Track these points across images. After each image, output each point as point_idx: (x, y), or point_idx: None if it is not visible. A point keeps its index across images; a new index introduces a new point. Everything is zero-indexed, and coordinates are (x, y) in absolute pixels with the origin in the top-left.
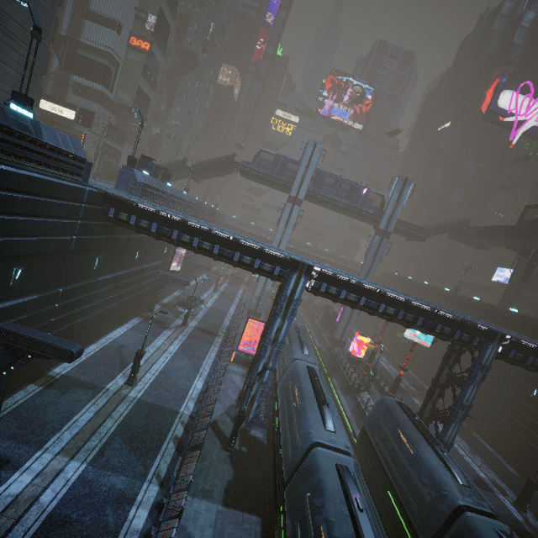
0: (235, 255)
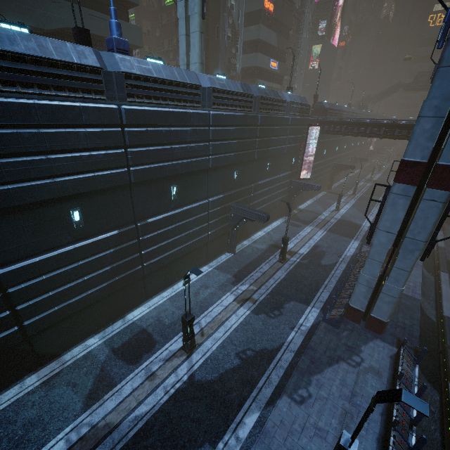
0: None
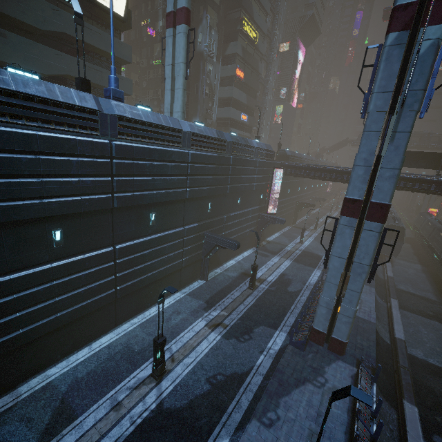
0: None
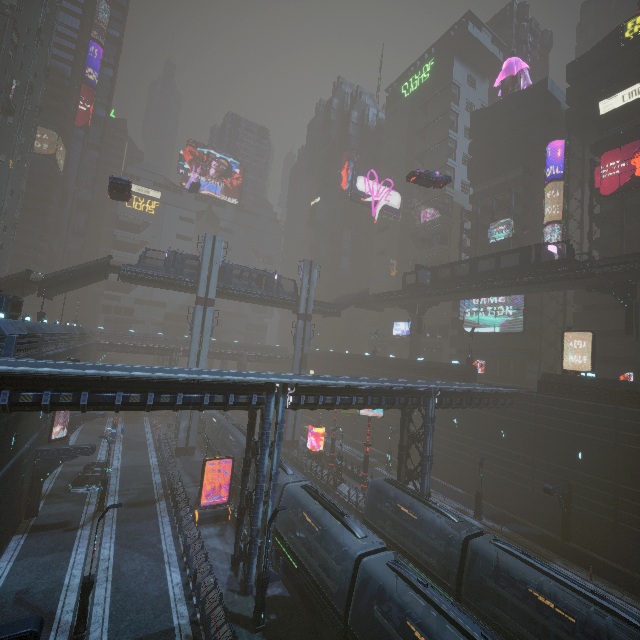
0: (205, 397)
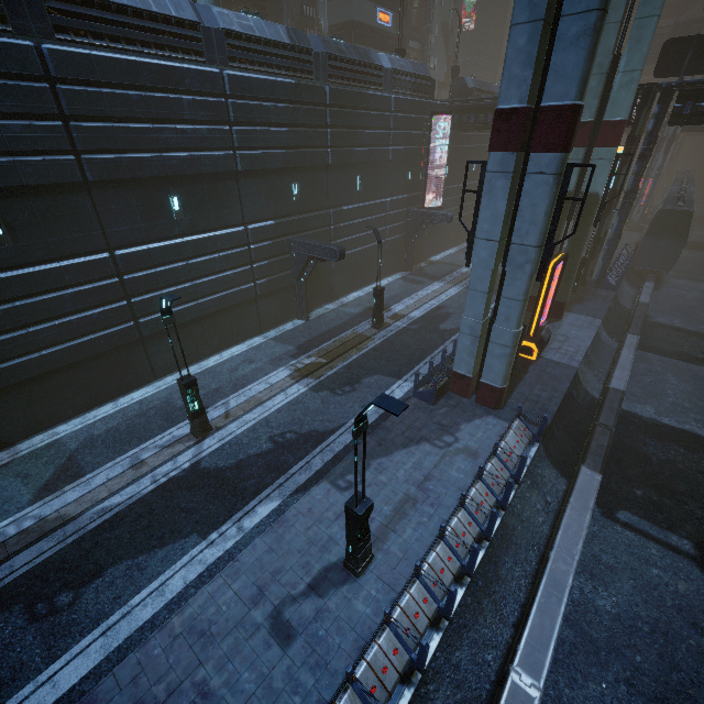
0: None
